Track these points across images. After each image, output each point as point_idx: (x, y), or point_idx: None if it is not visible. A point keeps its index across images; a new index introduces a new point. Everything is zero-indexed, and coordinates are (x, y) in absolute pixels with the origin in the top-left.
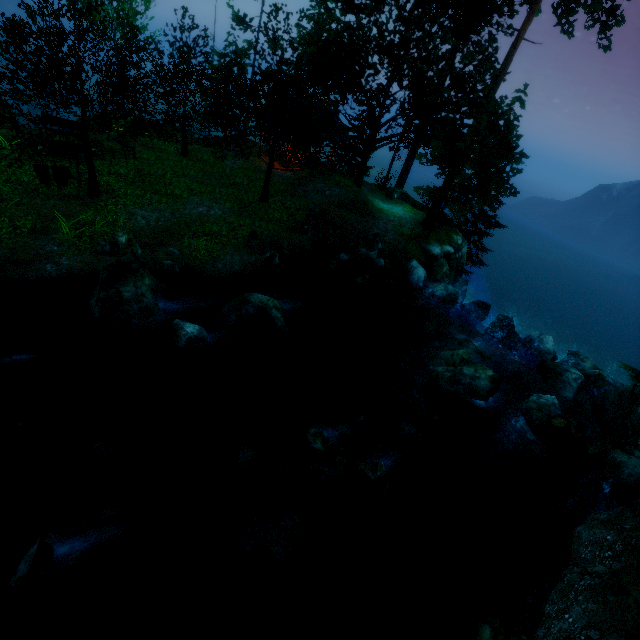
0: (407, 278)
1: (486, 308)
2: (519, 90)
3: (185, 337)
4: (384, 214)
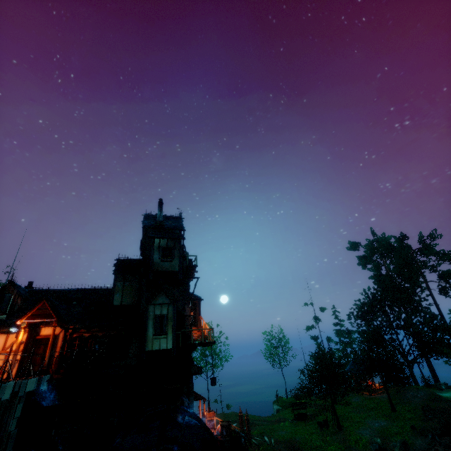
0: None
1: None
2: (449, 313)
3: None
4: None
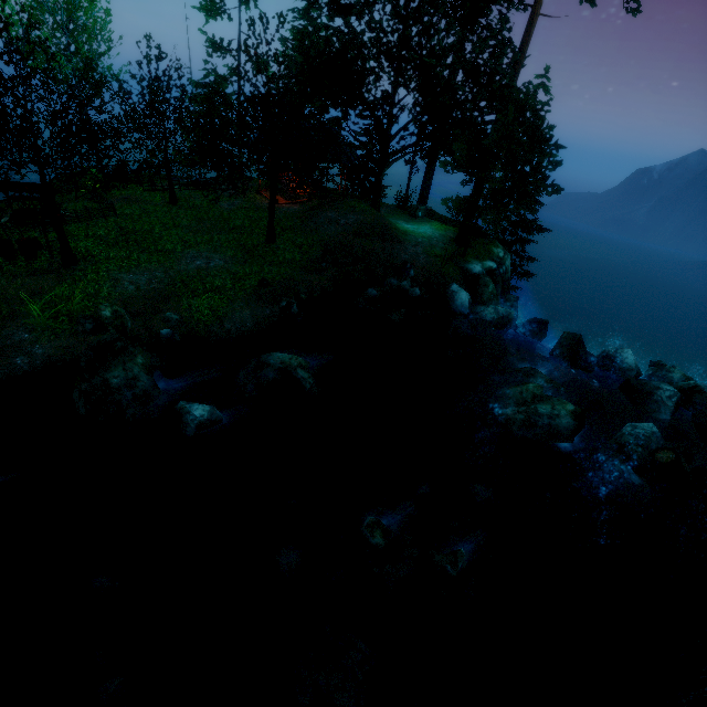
0: (449, 305)
1: (544, 325)
2: (540, 75)
3: (193, 423)
4: (410, 236)
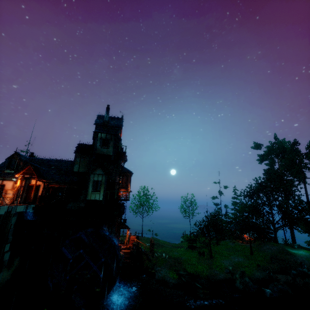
0: None
1: None
2: None
3: (268, 292)
4: (297, 254)
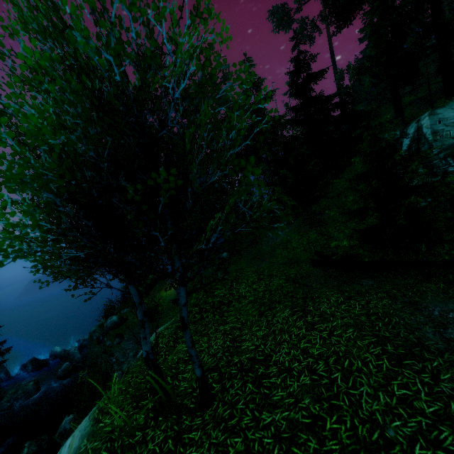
0: None
1: None
2: None
3: None
4: None
